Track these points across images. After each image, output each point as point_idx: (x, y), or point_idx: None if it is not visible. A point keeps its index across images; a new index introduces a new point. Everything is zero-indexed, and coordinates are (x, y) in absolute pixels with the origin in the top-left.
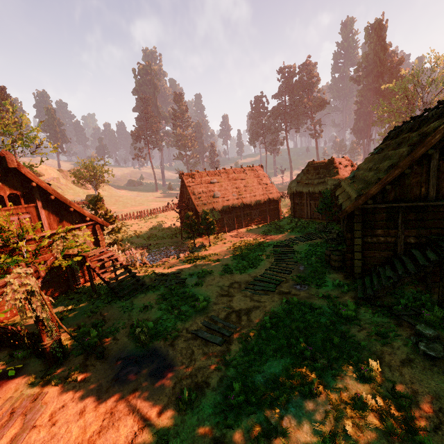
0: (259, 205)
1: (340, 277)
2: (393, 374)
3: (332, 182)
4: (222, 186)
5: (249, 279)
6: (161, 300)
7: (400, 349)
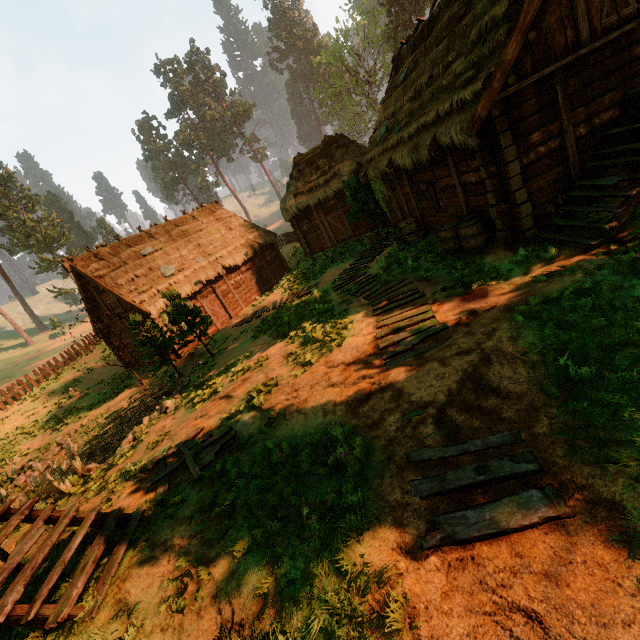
0: (249, 262)
1: (506, 253)
2: None
3: (348, 169)
4: (168, 254)
5: (366, 344)
6: (216, 521)
7: None
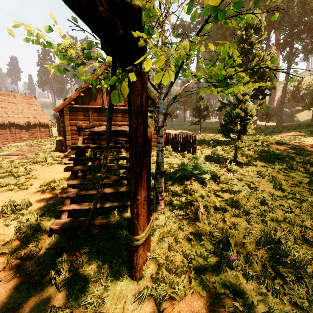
0: (29, 126)
1: (60, 154)
2: (37, 173)
3: None
4: None
5: None
6: None
7: (54, 165)
